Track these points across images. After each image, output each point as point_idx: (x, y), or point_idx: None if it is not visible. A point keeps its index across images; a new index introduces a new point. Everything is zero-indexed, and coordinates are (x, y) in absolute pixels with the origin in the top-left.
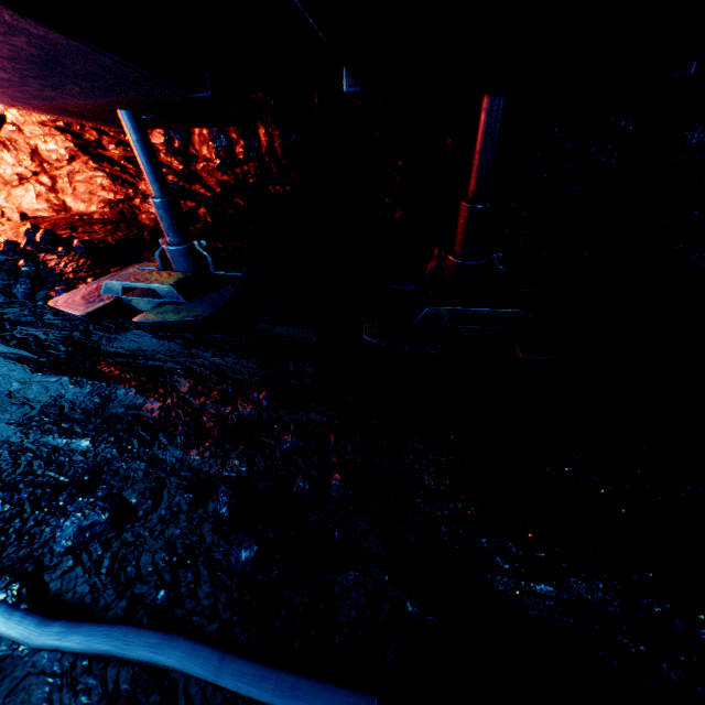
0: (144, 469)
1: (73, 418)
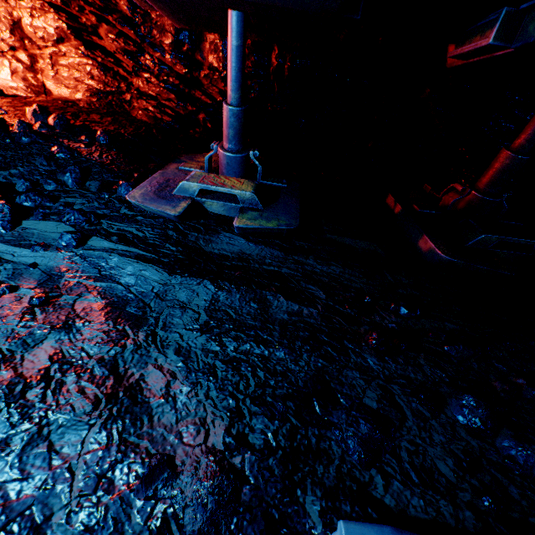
0: (361, 377)
1: (248, 324)
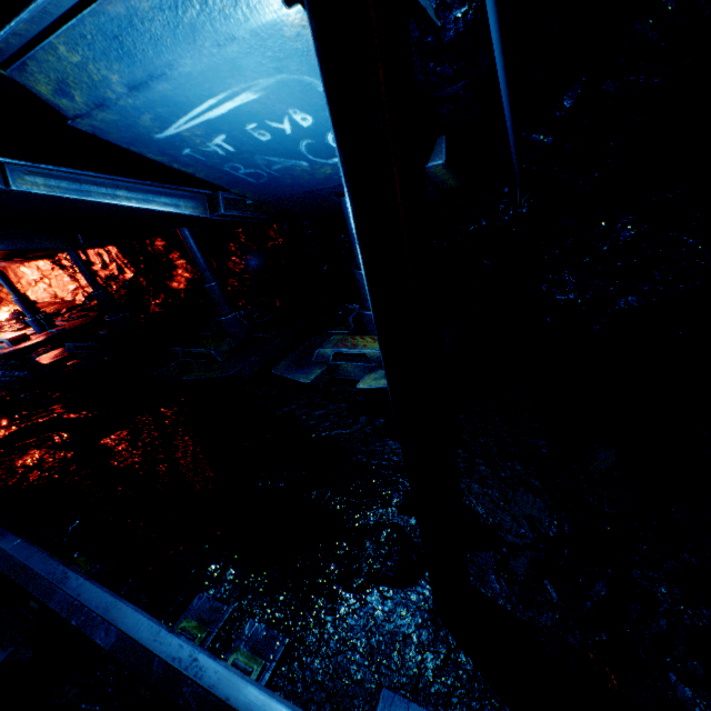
0: None
1: None
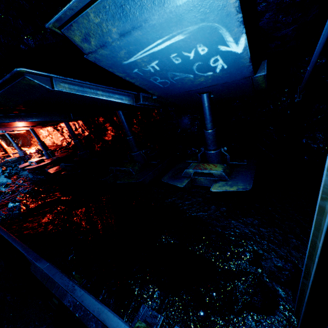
0: None
1: (0, 184)
